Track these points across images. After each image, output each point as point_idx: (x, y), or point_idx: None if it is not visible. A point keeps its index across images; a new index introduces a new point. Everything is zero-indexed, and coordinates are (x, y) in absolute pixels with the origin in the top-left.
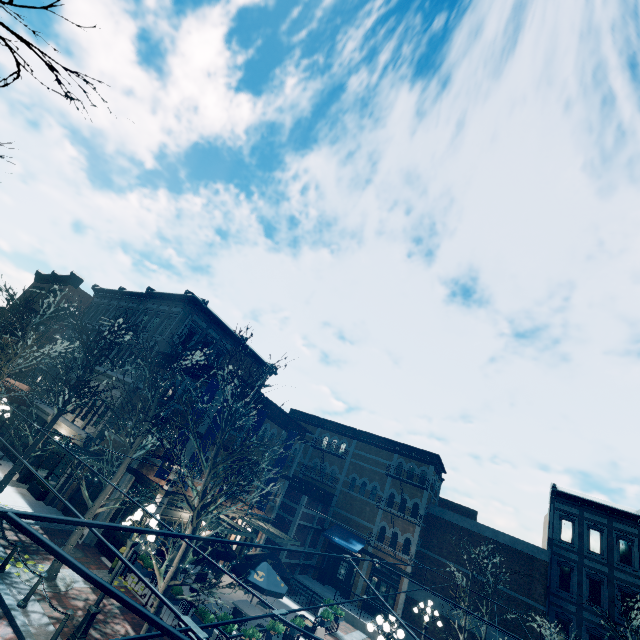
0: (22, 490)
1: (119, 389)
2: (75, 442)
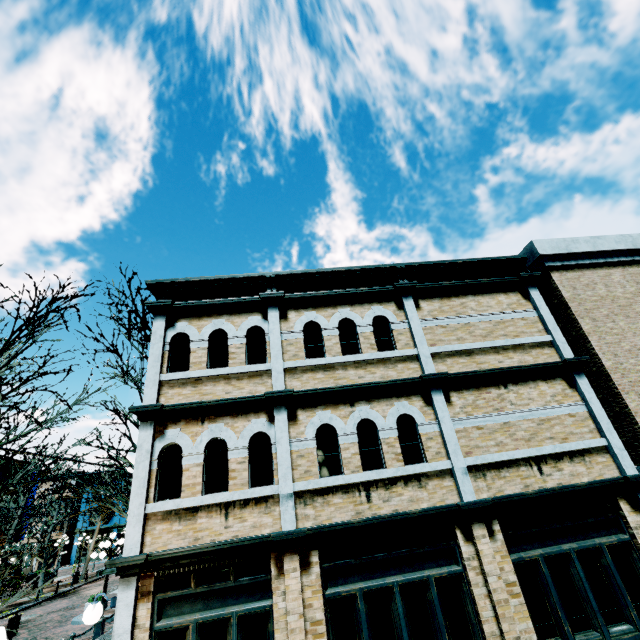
0: None
1: None
2: None
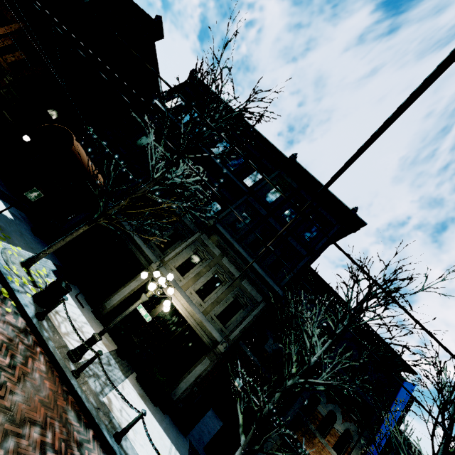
0: (134, 382)
1: (258, 288)
2: (198, 333)
